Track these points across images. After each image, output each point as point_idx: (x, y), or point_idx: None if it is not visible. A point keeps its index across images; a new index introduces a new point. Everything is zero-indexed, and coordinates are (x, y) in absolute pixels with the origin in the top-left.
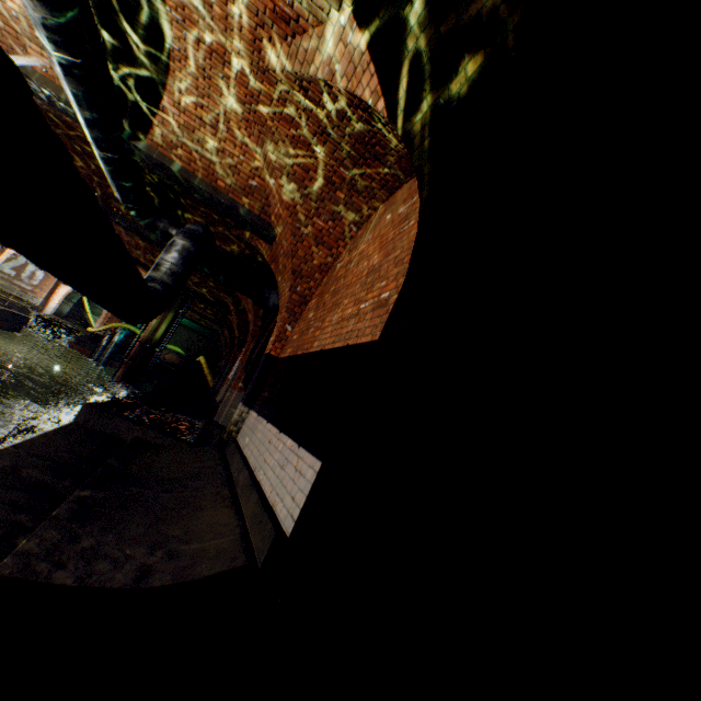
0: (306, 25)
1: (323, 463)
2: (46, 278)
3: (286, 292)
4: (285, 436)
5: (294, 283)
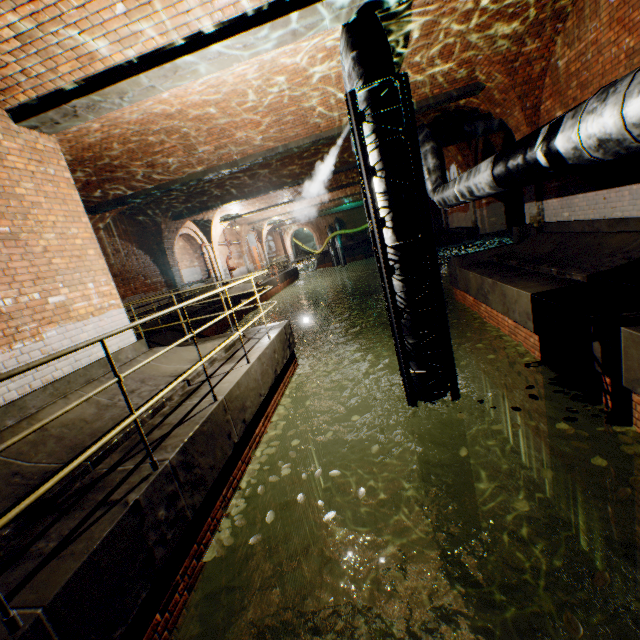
0: None
1: None
2: (275, 244)
3: (515, 116)
4: (624, 188)
5: (521, 105)
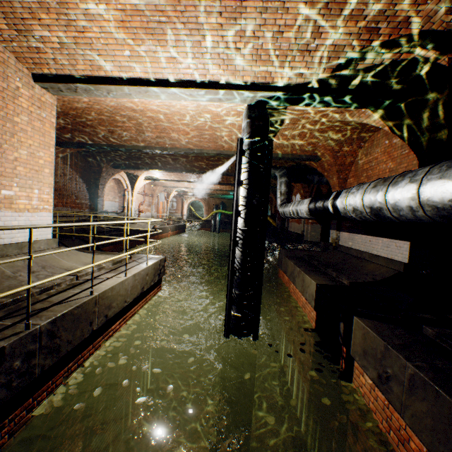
0: (345, 112)
1: (410, 242)
2: (177, 204)
3: (334, 180)
4: (379, 238)
5: (337, 175)
